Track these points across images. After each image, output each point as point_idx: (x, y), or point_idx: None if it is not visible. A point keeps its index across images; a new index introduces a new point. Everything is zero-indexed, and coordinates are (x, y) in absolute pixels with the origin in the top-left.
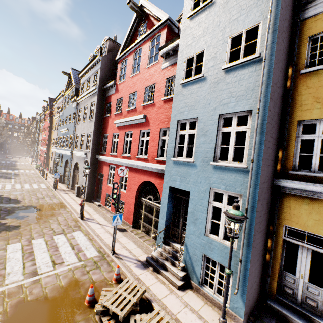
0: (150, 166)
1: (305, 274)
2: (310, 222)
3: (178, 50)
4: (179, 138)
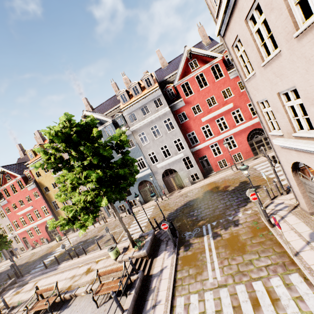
0: (253, 121)
1: None
2: None
3: None
4: None
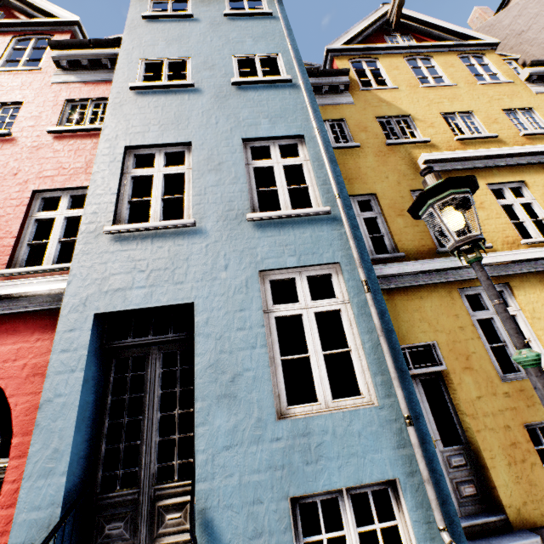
0: None
1: (435, 435)
2: (402, 328)
3: (121, 46)
4: (131, 184)
